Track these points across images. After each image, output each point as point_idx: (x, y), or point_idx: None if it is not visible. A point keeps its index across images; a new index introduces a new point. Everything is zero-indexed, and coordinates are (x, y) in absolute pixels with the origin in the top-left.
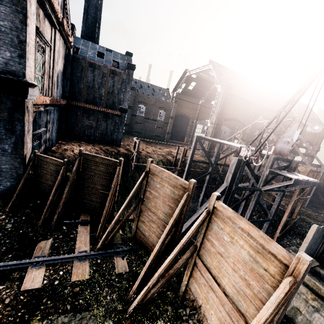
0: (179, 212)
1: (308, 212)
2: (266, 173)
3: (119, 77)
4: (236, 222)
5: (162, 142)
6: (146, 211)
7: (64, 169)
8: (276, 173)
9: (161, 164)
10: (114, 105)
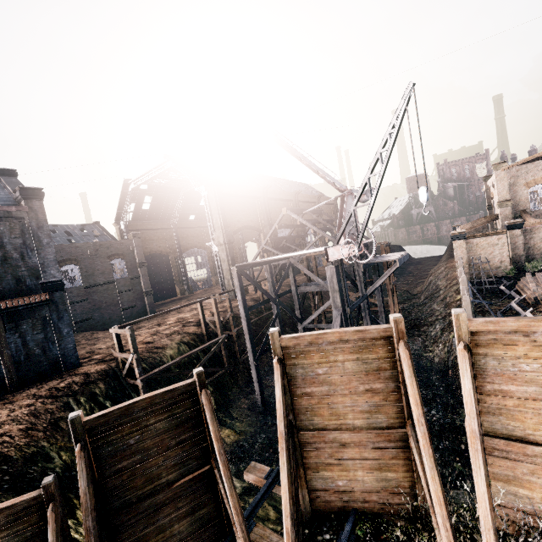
0: (418, 385)
1: (385, 299)
2: (361, 271)
3: (10, 222)
4: (536, 330)
5: (143, 313)
6: (317, 440)
7: (56, 514)
8: (368, 265)
9: (186, 348)
10: (24, 285)
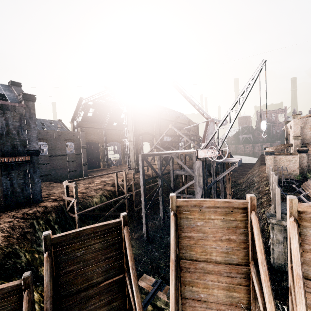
0: (262, 240)
1: None
2: (214, 166)
3: (14, 112)
4: None
5: (80, 175)
6: (191, 266)
7: (29, 298)
8: (218, 163)
9: (105, 199)
10: (16, 150)
